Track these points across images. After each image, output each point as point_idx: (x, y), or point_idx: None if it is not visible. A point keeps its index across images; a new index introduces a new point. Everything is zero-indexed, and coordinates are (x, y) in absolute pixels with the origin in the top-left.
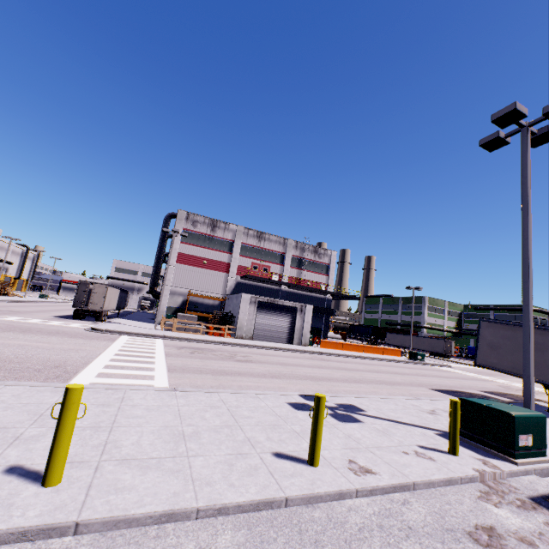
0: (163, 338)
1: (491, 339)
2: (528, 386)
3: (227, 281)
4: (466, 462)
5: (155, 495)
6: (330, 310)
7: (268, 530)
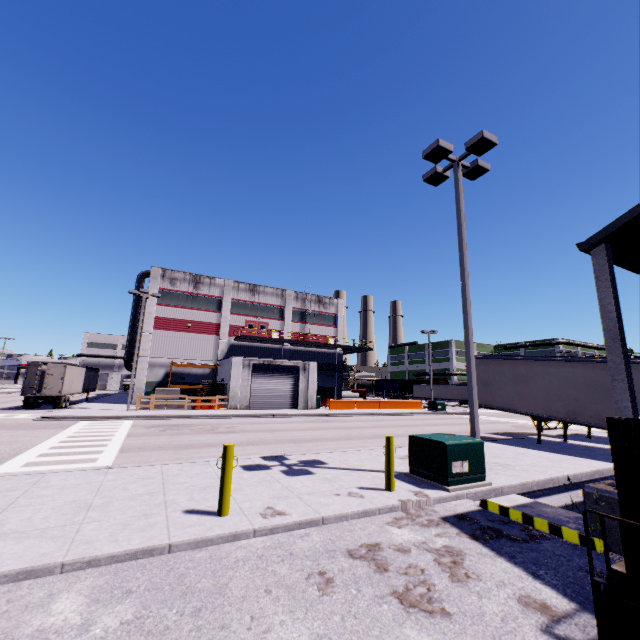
0: (134, 418)
1: (484, 376)
2: (473, 415)
3: (218, 345)
4: (396, 495)
5: (20, 558)
6: (342, 365)
7: (136, 573)
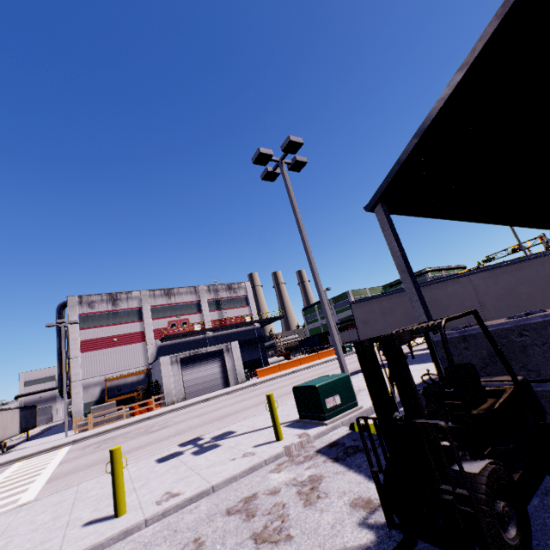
0: (72, 443)
1: (362, 316)
2: (339, 354)
3: (147, 350)
4: (283, 443)
5: None
6: (262, 337)
7: None
